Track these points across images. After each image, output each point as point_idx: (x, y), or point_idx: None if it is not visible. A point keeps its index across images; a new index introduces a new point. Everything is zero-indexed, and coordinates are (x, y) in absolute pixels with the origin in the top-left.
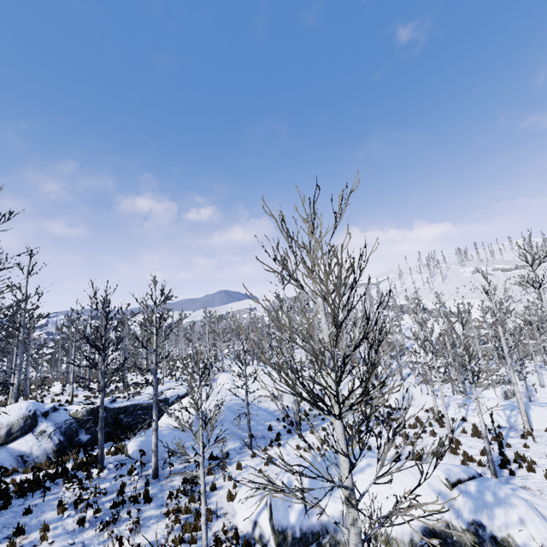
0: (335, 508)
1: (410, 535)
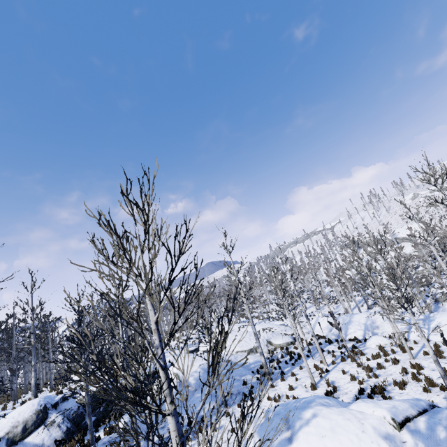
0: None
1: None
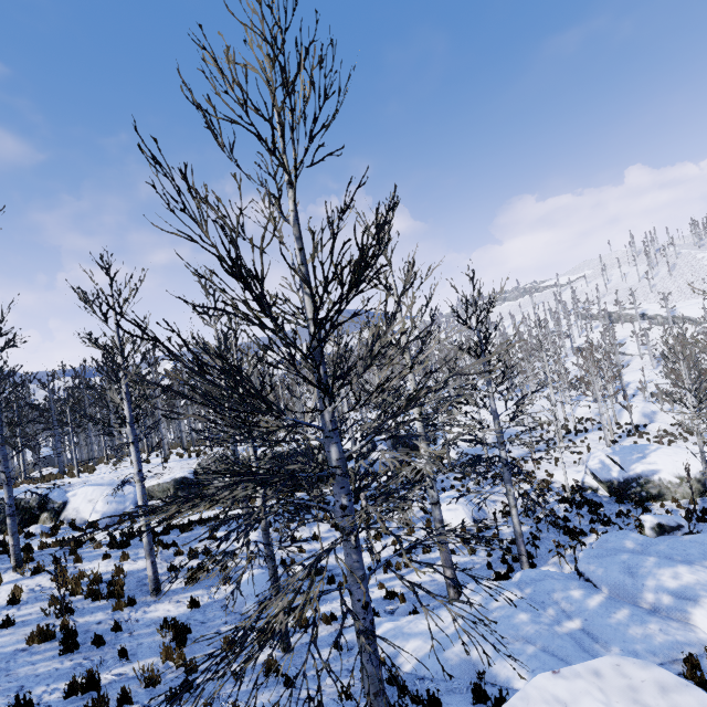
0: (644, 467)
1: (694, 475)
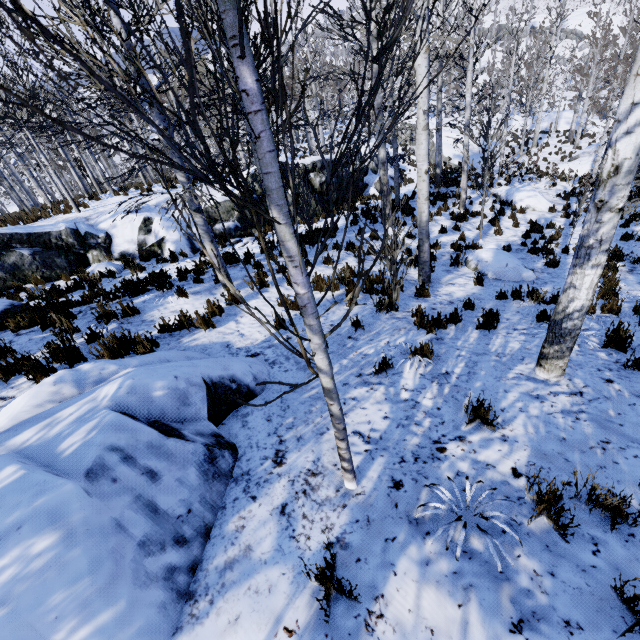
0: None
1: None
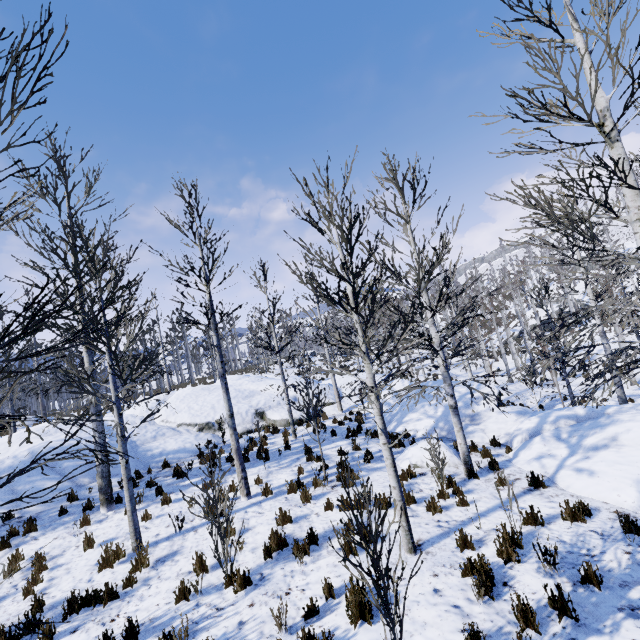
0: None
1: None
